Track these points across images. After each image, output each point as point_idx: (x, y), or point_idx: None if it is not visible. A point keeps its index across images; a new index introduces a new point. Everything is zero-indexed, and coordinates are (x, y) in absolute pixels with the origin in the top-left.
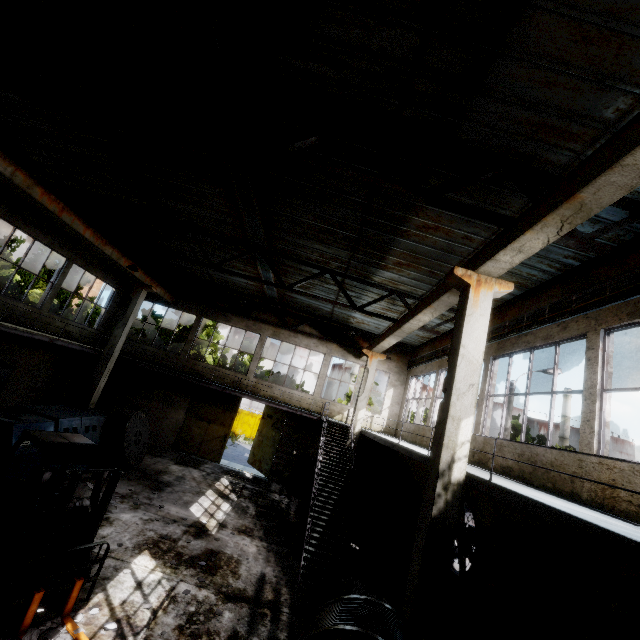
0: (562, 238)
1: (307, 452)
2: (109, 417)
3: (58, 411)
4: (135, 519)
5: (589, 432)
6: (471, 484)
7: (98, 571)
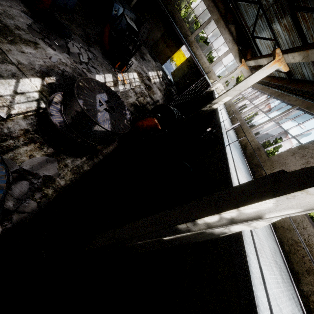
0: (313, 64)
1: (191, 85)
2: (137, 18)
3: (124, 3)
4: (135, 63)
5: (257, 126)
6: (216, 111)
7: (129, 67)
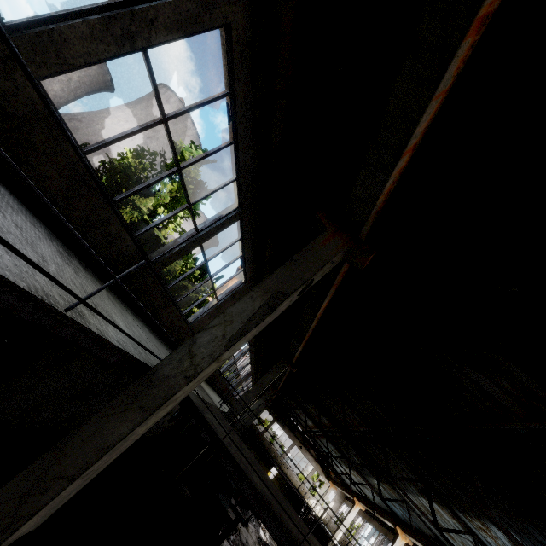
0: None
1: None
2: None
3: None
4: None
5: None
6: None
7: None
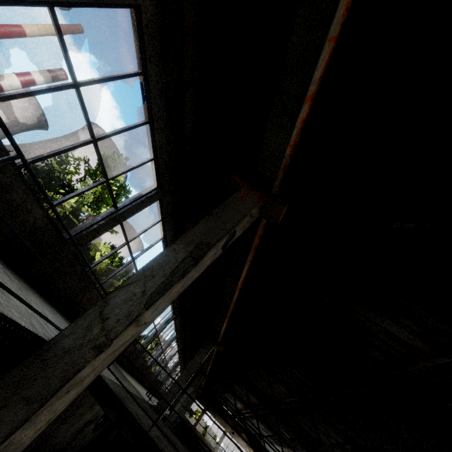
0: None
1: None
2: None
3: None
4: None
5: None
6: None
7: None
